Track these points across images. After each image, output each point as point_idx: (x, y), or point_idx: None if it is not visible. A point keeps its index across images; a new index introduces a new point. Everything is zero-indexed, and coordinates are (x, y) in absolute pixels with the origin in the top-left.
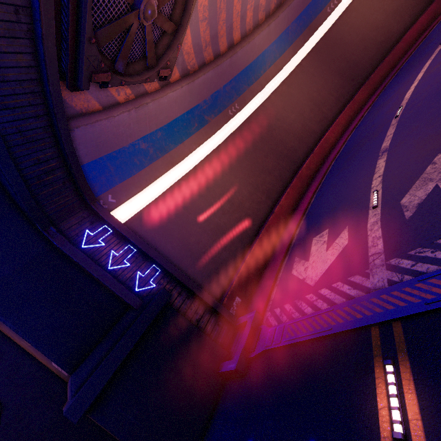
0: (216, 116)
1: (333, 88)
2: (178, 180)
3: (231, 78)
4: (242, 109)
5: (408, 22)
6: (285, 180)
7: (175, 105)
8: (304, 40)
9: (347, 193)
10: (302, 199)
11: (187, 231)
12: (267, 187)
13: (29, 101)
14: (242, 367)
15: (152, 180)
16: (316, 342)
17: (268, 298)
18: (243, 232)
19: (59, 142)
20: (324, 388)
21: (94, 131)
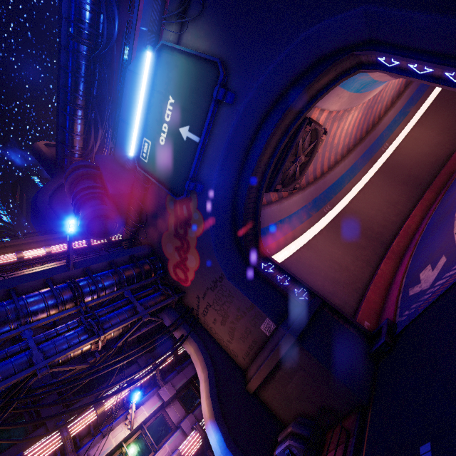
0: (316, 212)
1: (402, 193)
2: (299, 248)
3: (323, 191)
4: (332, 209)
5: (451, 148)
6: (379, 254)
7: (295, 204)
8: (369, 167)
9: (438, 244)
10: (400, 265)
11: (314, 278)
12: (365, 258)
13: (254, 196)
14: (389, 341)
15: (285, 245)
16: (440, 298)
17: (394, 314)
18: (355, 285)
19: (256, 215)
20: (451, 303)
21: (264, 213)
